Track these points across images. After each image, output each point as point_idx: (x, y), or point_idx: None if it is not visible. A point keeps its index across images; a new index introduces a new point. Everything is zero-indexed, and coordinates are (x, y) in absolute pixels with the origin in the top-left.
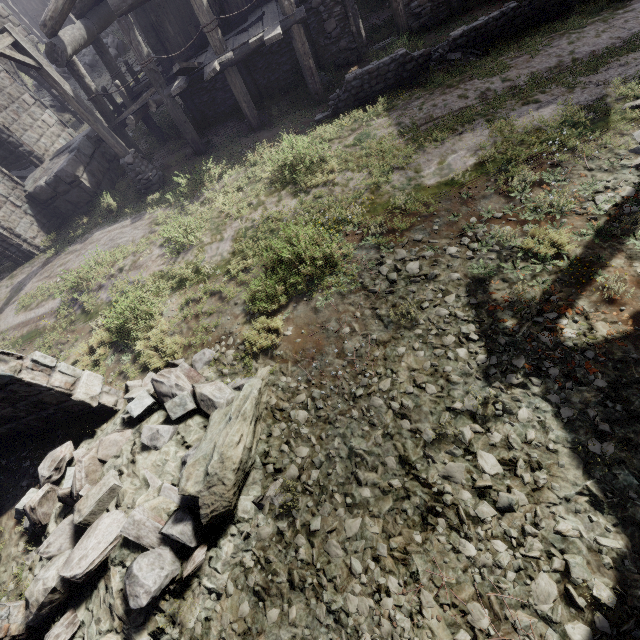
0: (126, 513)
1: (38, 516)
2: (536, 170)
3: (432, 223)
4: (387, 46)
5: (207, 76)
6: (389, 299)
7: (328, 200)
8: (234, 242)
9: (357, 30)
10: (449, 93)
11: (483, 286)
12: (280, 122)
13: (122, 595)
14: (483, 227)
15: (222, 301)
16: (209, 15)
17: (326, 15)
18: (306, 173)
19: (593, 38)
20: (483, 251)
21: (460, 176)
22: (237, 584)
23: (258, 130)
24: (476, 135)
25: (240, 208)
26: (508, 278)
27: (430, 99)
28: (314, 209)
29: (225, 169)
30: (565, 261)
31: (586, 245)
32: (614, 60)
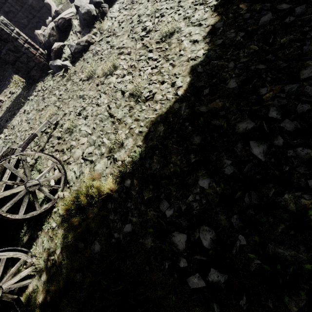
0: (75, 8)
1: (41, 39)
2: None
3: None
4: None
5: None
6: None
7: None
8: None
9: None
10: None
11: None
12: None
13: (79, 26)
14: None
15: None
16: None
17: None
18: None
19: None
20: None
21: None
22: (121, 13)
23: None
24: None
25: None
26: None
27: None
28: None
29: None
30: None
31: None
32: None
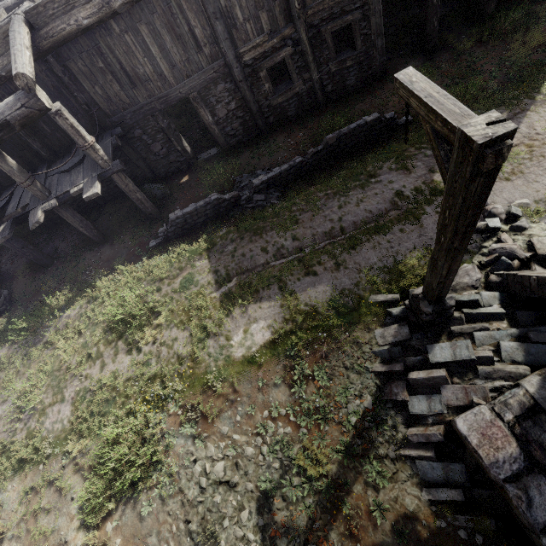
0: None
1: None
2: (312, 358)
3: (236, 411)
4: (209, 166)
5: (32, 226)
6: (200, 509)
7: (154, 372)
8: (72, 411)
9: (182, 148)
10: (254, 242)
11: (269, 502)
12: (120, 239)
13: None
14: (271, 427)
15: (60, 493)
16: (22, 175)
17: (150, 140)
18: (137, 329)
19: (354, 206)
20: (271, 456)
21: (258, 356)
22: None
23: (101, 243)
24: (271, 307)
25: (80, 360)
26: (287, 494)
27: (240, 246)
28: (144, 376)
29: (68, 299)
30: (325, 479)
31: (340, 462)
32: (366, 241)
